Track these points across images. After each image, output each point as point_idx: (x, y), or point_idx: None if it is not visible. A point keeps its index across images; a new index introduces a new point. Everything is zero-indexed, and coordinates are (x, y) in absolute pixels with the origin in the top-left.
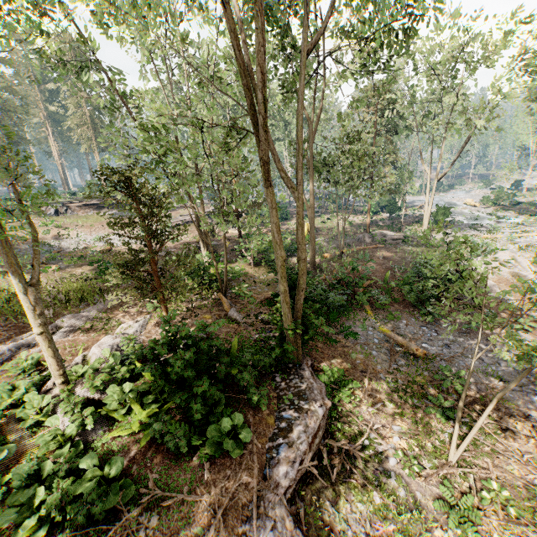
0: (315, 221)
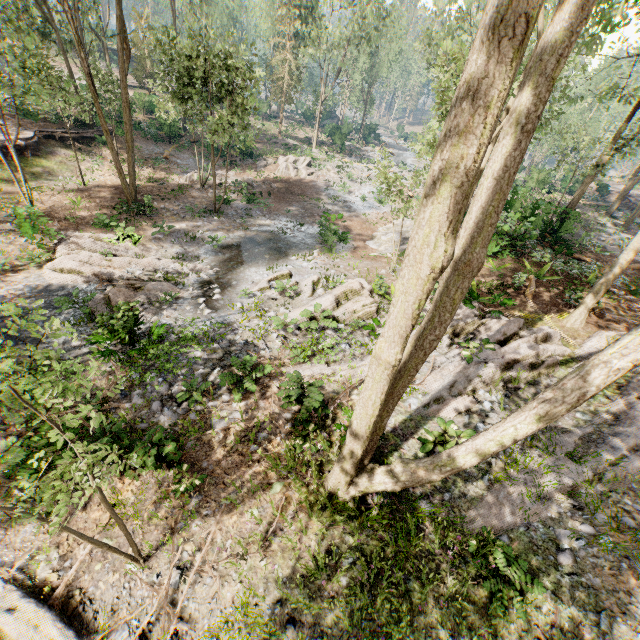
0: (264, 123)
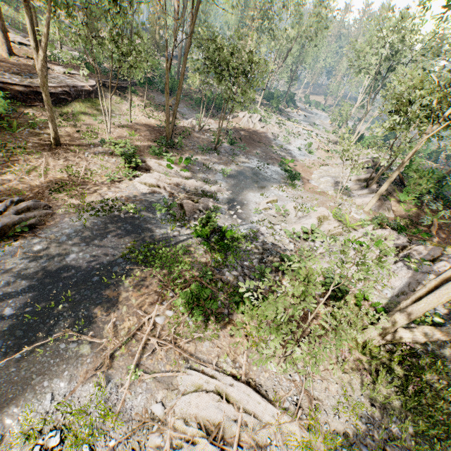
0: None
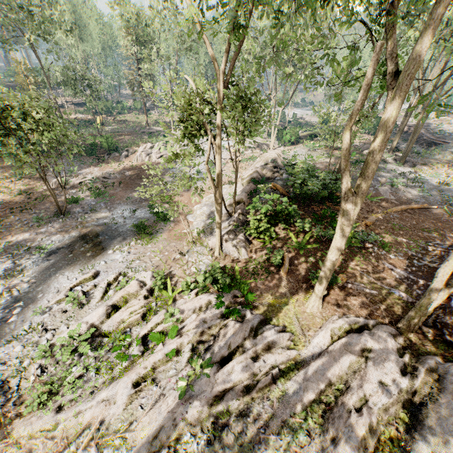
0: (140, 116)
